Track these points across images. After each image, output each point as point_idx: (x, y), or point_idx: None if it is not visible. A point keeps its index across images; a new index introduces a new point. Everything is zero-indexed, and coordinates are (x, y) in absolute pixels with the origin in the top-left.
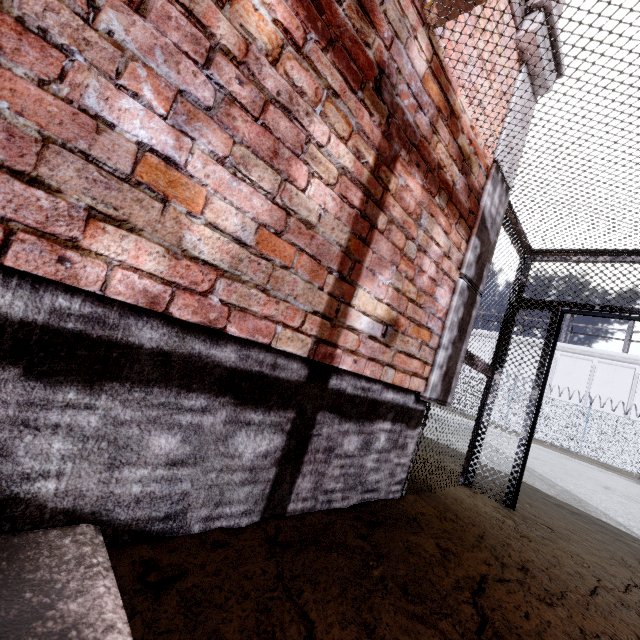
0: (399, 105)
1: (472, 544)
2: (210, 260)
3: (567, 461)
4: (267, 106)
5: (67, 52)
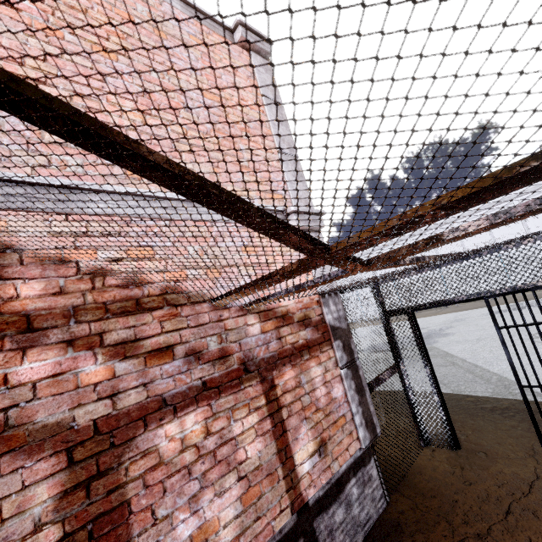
0: (259, 359)
1: (434, 522)
2: (232, 536)
3: (504, 317)
4: (215, 453)
5: (157, 540)
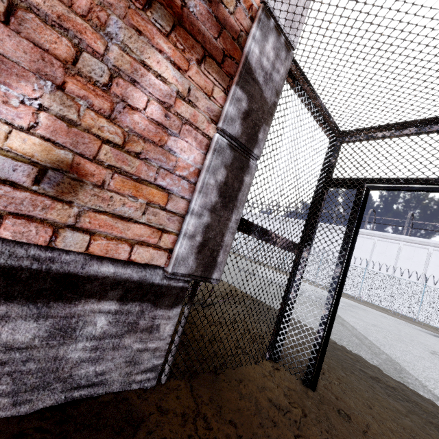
0: None
1: None
2: None
3: (404, 327)
4: None
5: None
